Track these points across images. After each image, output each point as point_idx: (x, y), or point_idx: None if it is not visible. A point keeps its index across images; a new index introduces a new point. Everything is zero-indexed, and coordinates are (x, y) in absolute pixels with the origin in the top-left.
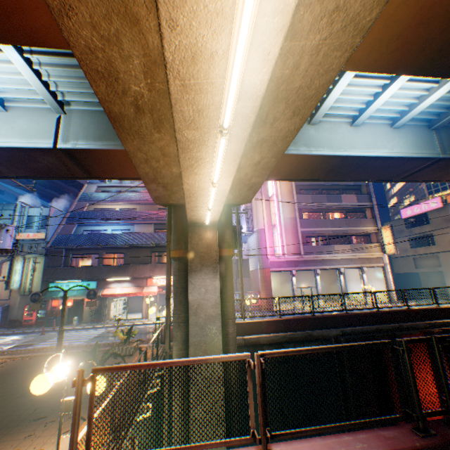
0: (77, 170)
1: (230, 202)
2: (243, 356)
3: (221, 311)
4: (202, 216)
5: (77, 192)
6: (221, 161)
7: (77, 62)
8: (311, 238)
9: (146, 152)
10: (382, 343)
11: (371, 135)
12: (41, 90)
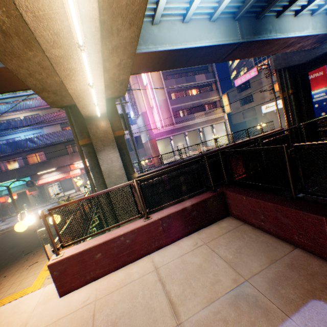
0: None
1: (111, 96)
2: (129, 183)
3: (125, 171)
4: (94, 111)
5: None
6: (89, 69)
7: None
8: (180, 112)
9: (27, 68)
10: (197, 160)
11: (197, 29)
12: None
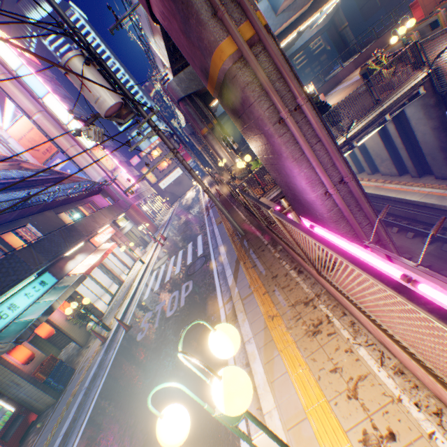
0: None
1: None
2: None
3: None
4: None
5: None
6: None
7: None
8: None
9: None
10: None
11: None
12: None
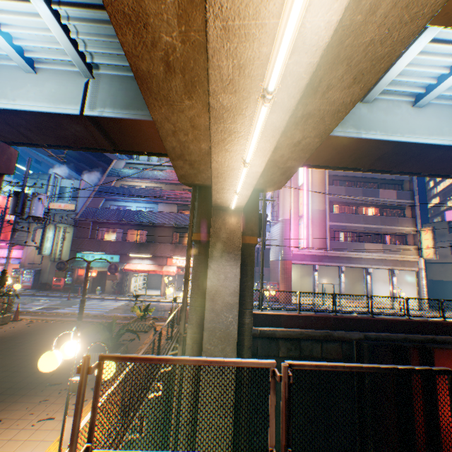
0: (104, 141)
1: (259, 186)
2: (267, 363)
3: (238, 300)
4: (228, 200)
5: (107, 167)
6: (257, 136)
7: (107, 16)
8: (339, 234)
9: (174, 122)
10: (440, 371)
11: (437, 118)
12: (69, 49)
